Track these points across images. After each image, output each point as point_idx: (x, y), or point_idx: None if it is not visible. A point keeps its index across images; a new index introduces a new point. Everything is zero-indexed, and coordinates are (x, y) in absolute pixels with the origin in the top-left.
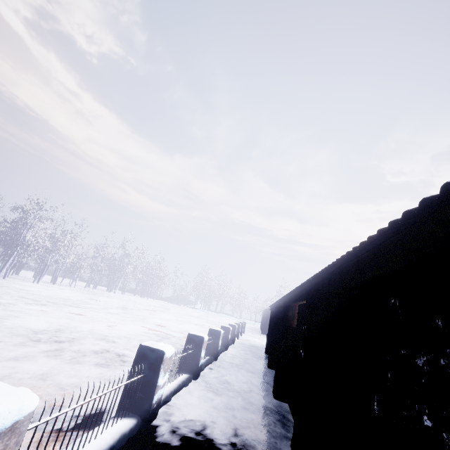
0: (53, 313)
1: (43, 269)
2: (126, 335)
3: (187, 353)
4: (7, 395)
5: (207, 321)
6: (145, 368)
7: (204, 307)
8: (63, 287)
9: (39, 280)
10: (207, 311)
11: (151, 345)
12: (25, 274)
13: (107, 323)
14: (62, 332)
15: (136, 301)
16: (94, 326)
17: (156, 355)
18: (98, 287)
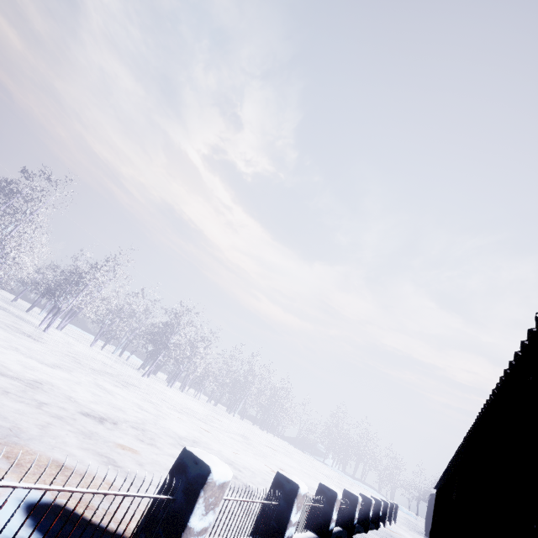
0: (188, 423)
1: (178, 374)
2: (249, 467)
3: (317, 505)
4: (221, 463)
5: (341, 486)
6: (281, 498)
7: (337, 465)
8: (189, 397)
9: (172, 385)
10: (340, 473)
11: (287, 475)
12: (160, 375)
13: (232, 449)
14: (198, 445)
15: (255, 432)
16: (221, 448)
17: (291, 487)
18: (218, 405)
